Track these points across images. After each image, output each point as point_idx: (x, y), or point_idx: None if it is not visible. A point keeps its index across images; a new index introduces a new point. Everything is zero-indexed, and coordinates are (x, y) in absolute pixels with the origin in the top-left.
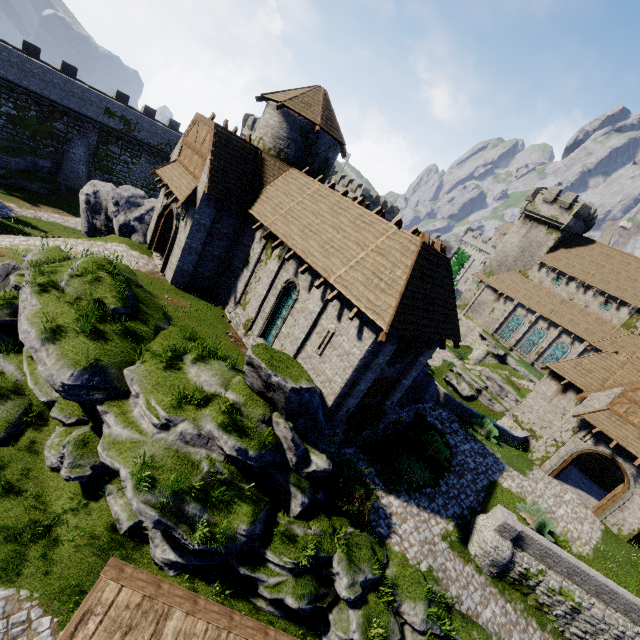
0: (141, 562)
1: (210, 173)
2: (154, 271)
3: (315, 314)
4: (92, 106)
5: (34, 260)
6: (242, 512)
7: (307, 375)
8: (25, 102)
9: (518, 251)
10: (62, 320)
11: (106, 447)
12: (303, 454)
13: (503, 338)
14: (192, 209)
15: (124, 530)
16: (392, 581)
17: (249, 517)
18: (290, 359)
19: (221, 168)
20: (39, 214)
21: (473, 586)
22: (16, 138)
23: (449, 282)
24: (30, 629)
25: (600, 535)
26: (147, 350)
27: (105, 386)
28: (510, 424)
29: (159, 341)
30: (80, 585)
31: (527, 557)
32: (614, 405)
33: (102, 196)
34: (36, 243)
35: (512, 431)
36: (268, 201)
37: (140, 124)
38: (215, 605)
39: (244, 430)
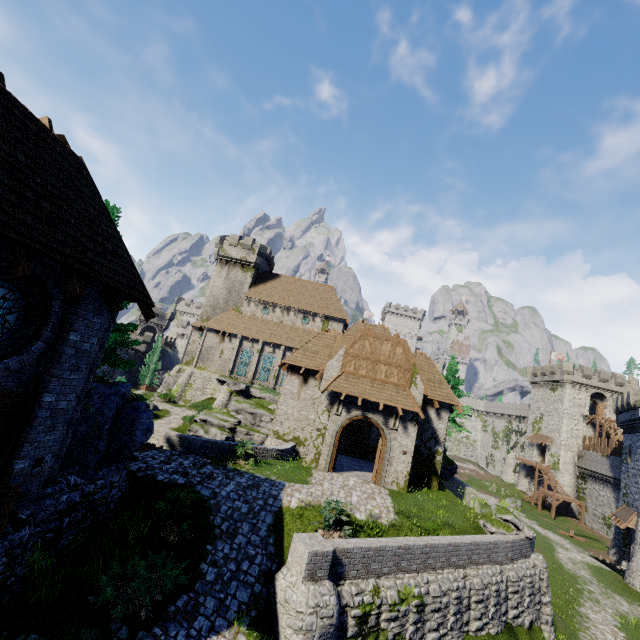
0: None
1: None
2: None
3: None
4: None
5: None
6: None
7: None
8: None
9: (226, 292)
10: None
11: None
12: None
13: (241, 375)
14: None
15: None
16: None
17: None
18: None
19: None
20: None
21: None
22: None
23: (93, 197)
24: None
25: (391, 499)
26: None
27: None
28: (274, 443)
29: None
30: None
31: (354, 584)
32: (345, 367)
33: None
34: None
35: (278, 446)
36: None
37: None
38: None
39: None
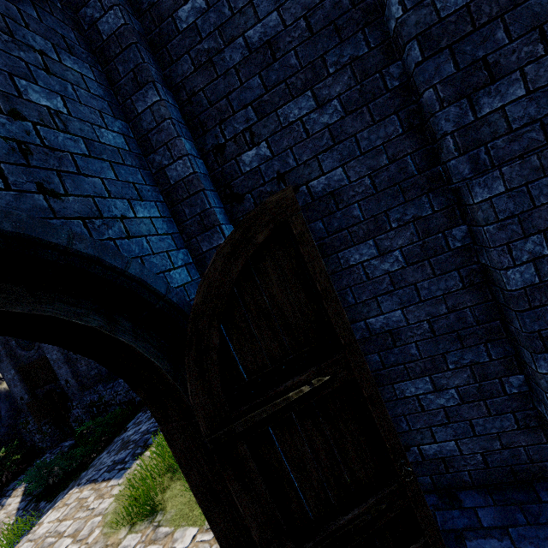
0: None
1: None
2: None
3: None
4: None
5: None
6: None
7: None
8: None
9: None
10: None
11: None
12: None
13: None
14: None
15: None
16: None
17: None
18: None
19: None
20: None
21: None
22: None
23: None
24: None
25: None
26: None
27: None
28: None
29: None
30: None
31: None
32: None
33: None
34: None
35: None
36: None
37: None
38: None
39: None
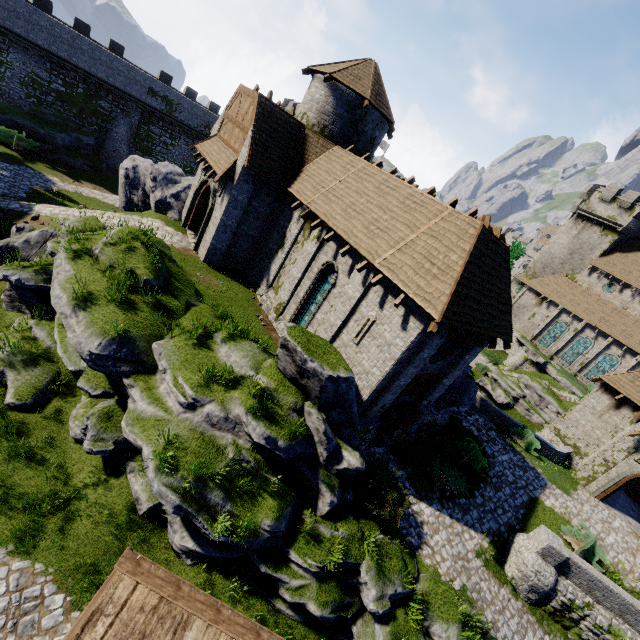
0: (158, 546)
1: (251, 146)
2: (187, 249)
3: (354, 300)
4: (136, 85)
5: (71, 228)
6: (267, 506)
7: (345, 363)
8: (73, 79)
9: (566, 253)
10: (94, 287)
11: (130, 422)
12: (334, 449)
13: (543, 345)
14: (230, 184)
15: (143, 511)
16: (422, 597)
17: (274, 512)
18: (327, 345)
19: (262, 142)
20: (80, 189)
21: (509, 612)
22: (63, 115)
23: (506, 274)
24: (42, 606)
25: None
26: (177, 325)
27: (132, 359)
28: (551, 437)
29: (189, 317)
30: (95, 564)
31: (572, 587)
32: None
33: (141, 171)
34: (75, 214)
35: (554, 445)
36: (309, 179)
37: (181, 105)
38: (240, 616)
39: (274, 417)
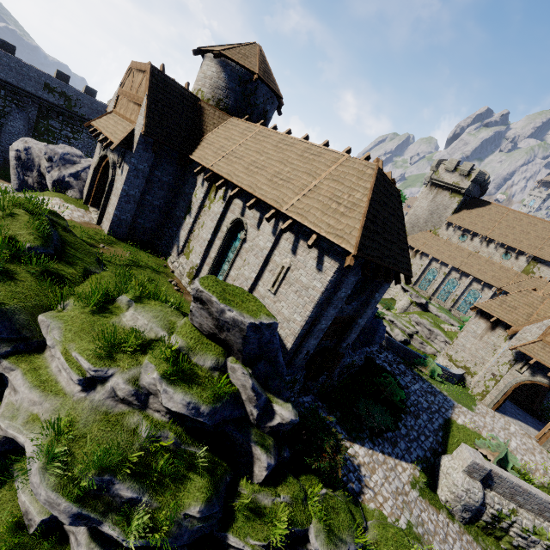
0: None
1: (147, 114)
2: (90, 223)
3: (266, 250)
4: (31, 81)
5: None
6: (194, 486)
7: (266, 310)
8: None
9: (428, 214)
10: None
11: (7, 416)
12: (265, 405)
13: (422, 289)
14: (129, 154)
15: (34, 528)
16: (374, 548)
17: (204, 492)
18: (245, 293)
19: (159, 111)
20: None
21: (451, 537)
22: None
23: (400, 215)
24: None
25: None
26: (72, 294)
27: (10, 336)
28: (445, 363)
29: (88, 285)
30: None
31: (497, 497)
32: (546, 336)
33: (34, 153)
34: None
35: (451, 369)
36: (209, 146)
37: (80, 101)
38: None
39: (193, 380)
